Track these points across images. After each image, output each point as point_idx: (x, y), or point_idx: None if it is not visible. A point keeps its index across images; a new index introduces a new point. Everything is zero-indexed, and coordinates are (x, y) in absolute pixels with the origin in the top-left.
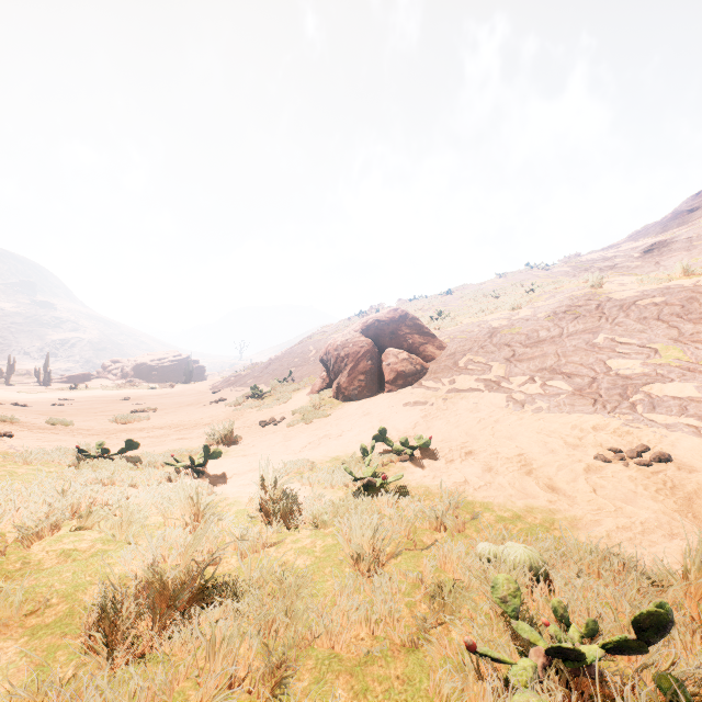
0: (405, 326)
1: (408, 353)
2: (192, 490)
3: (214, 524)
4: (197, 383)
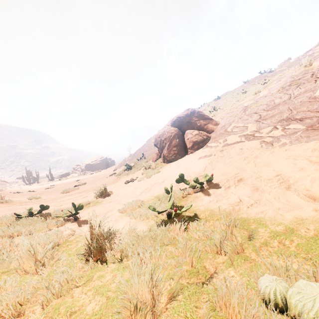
0: (194, 117)
1: (198, 131)
2: (29, 244)
3: (31, 274)
4: (109, 168)
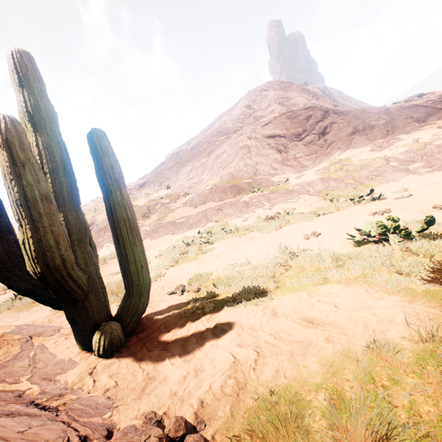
0: None
1: None
2: None
3: None
4: None
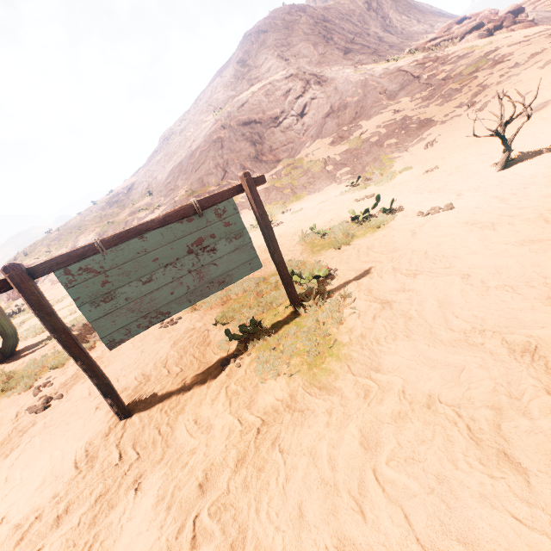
0: None
1: None
2: None
3: None
4: None
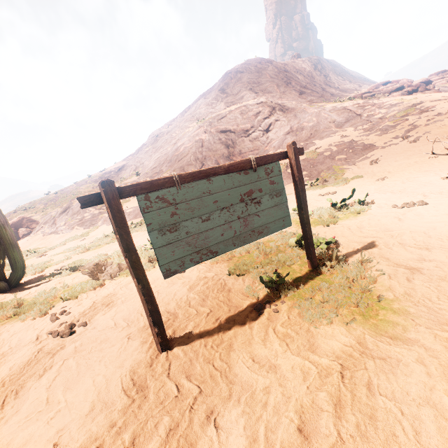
0: (24, 221)
1: (26, 229)
2: None
3: None
4: None
